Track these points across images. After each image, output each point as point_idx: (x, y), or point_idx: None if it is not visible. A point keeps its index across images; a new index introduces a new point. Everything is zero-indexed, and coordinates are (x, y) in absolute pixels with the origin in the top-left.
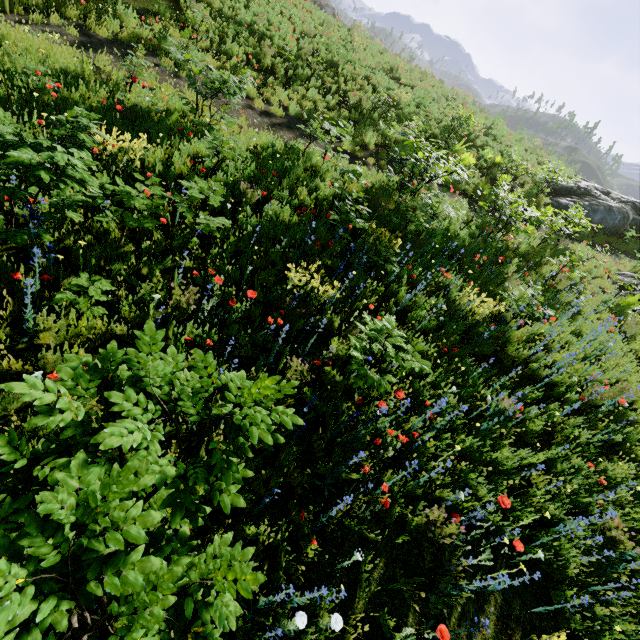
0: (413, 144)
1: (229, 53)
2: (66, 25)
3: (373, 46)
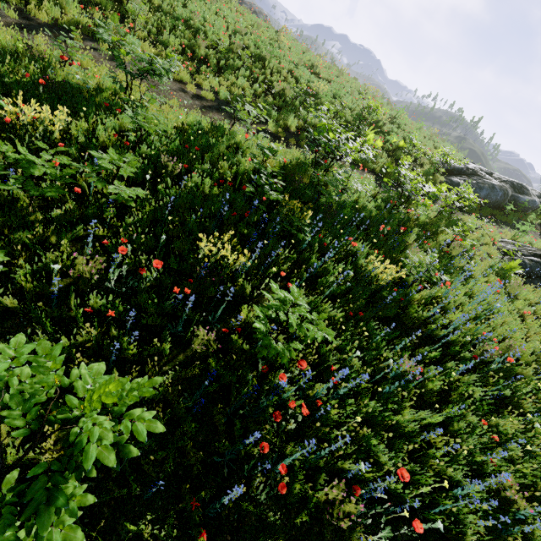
0: (326, 126)
1: (166, 43)
2: (5, 8)
3: (297, 46)
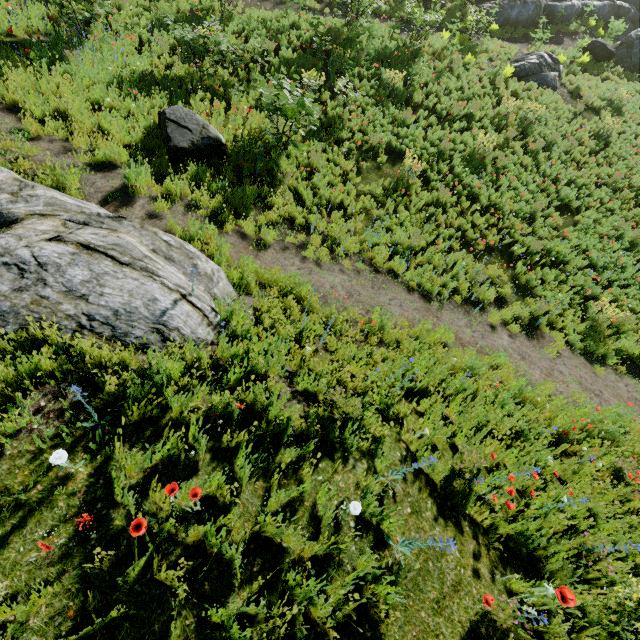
0: None
1: None
2: None
3: None
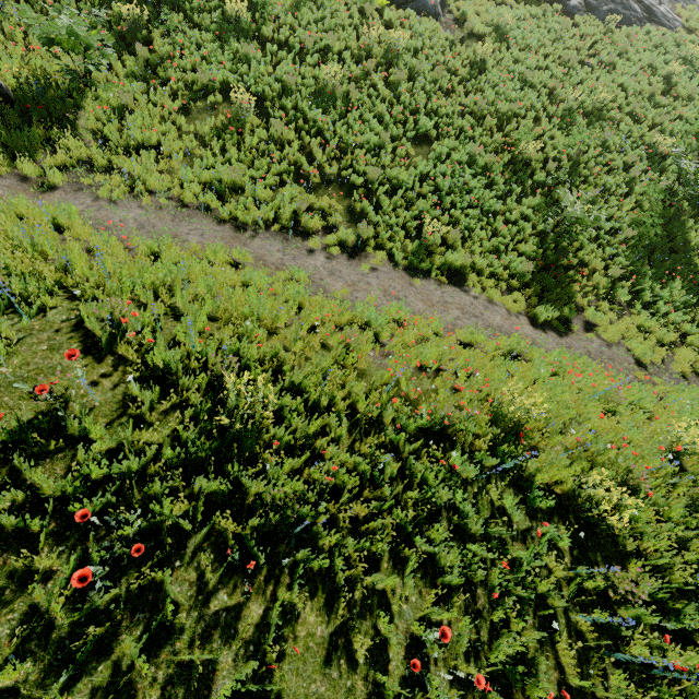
0: None
1: None
2: None
3: None
